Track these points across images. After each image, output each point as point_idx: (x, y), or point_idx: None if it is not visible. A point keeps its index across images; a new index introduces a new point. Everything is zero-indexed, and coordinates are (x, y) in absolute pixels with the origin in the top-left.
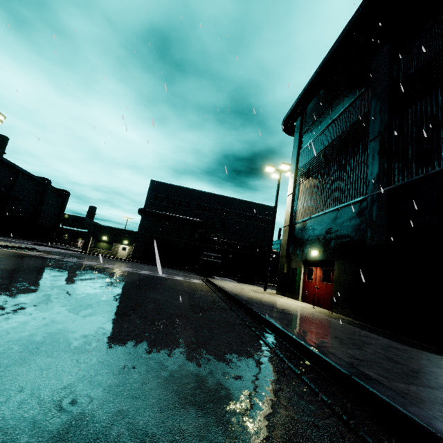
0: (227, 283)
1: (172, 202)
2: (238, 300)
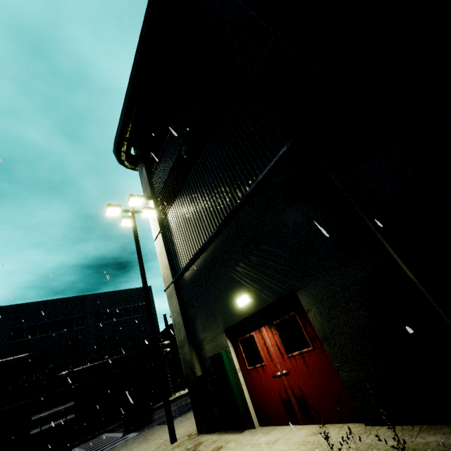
0: None
1: None
2: None
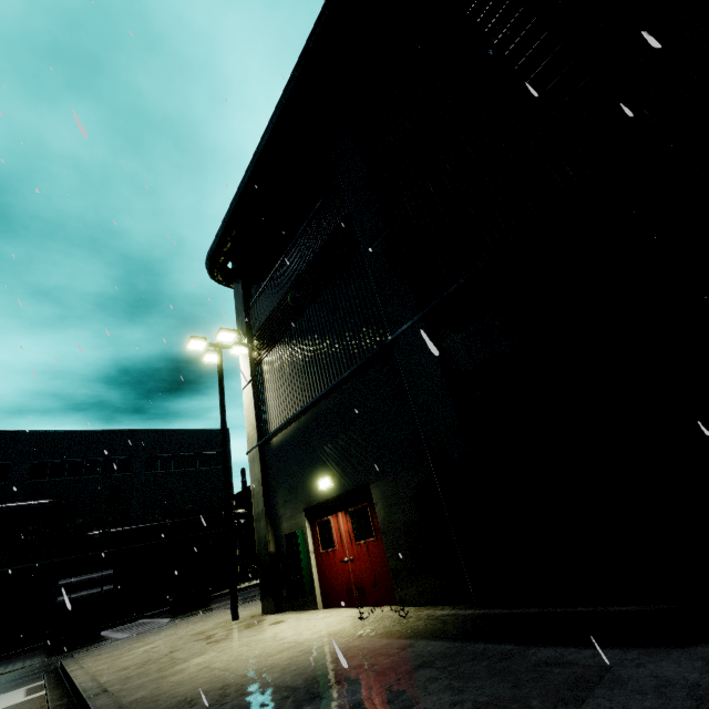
0: (127, 649)
1: None
2: None
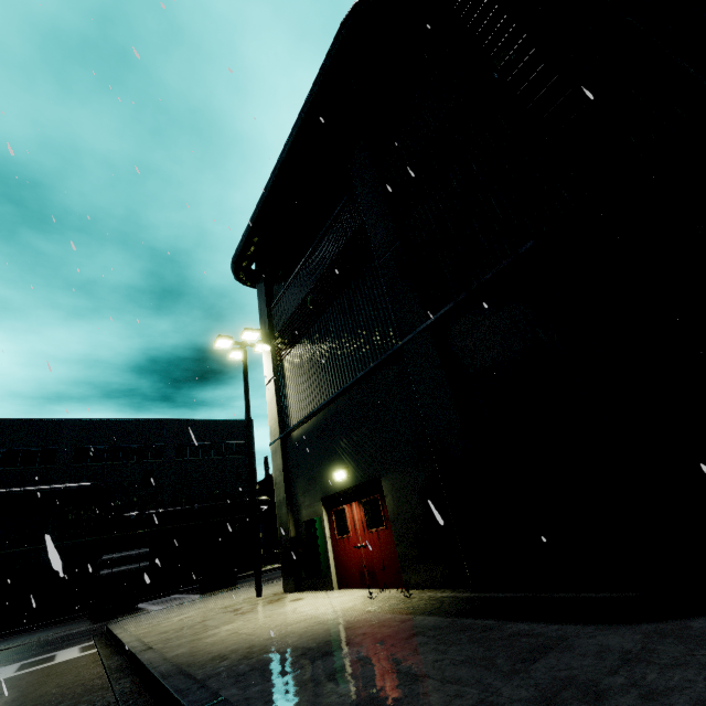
0: (164, 618)
1: (4, 460)
2: (175, 700)
